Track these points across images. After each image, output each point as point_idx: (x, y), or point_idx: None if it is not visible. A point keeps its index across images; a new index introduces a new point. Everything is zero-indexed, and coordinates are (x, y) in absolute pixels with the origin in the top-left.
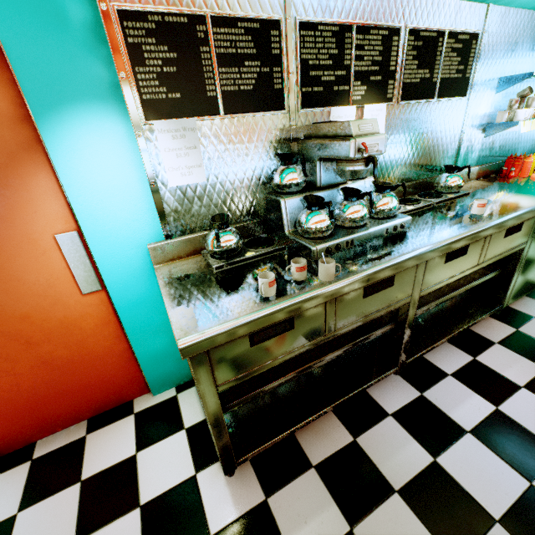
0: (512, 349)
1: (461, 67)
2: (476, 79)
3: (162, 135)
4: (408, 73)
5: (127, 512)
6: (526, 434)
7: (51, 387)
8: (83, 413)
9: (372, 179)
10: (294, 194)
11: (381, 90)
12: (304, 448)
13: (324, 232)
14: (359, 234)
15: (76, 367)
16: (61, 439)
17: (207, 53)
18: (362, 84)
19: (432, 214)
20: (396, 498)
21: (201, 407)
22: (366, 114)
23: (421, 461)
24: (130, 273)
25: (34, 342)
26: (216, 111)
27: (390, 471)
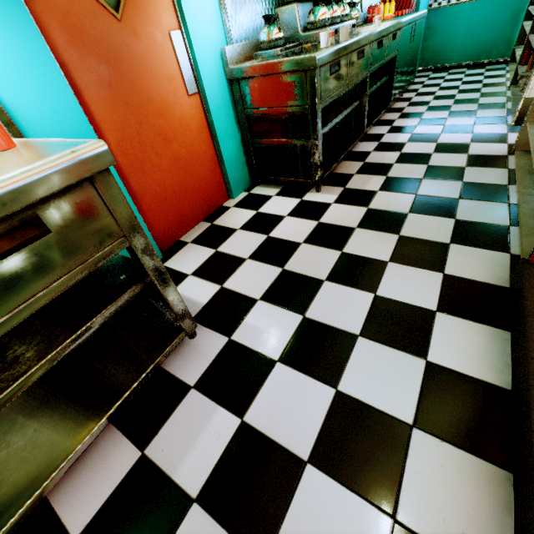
0: (404, 118)
1: None
2: None
3: None
4: None
5: (282, 220)
6: (427, 135)
7: (181, 187)
8: (199, 215)
9: None
10: (299, 2)
11: None
12: (345, 173)
13: (328, 21)
14: (342, 25)
15: (191, 168)
16: (196, 232)
17: None
18: None
19: (356, 31)
20: (396, 165)
21: (272, 188)
22: None
23: (396, 155)
24: (214, 76)
25: (168, 139)
26: None
27: (387, 161)
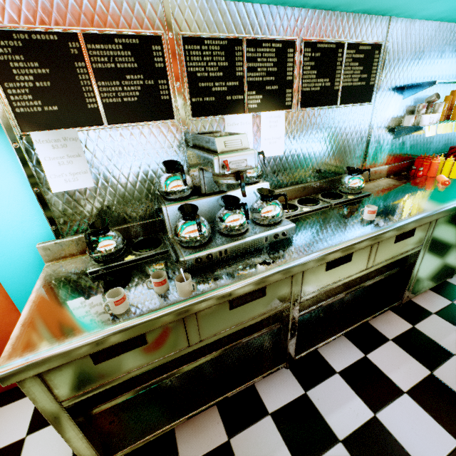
0: (404, 347)
1: (364, 75)
2: (381, 86)
3: (41, 145)
4: (307, 83)
5: None
6: (397, 449)
7: None
8: None
9: (263, 184)
10: (177, 200)
11: (279, 98)
12: (179, 445)
13: (196, 242)
14: (233, 243)
15: None
16: None
17: (83, 68)
18: (257, 93)
19: (326, 216)
20: None
21: None
22: (264, 121)
23: None
24: (24, 269)
25: None
26: (100, 122)
27: None
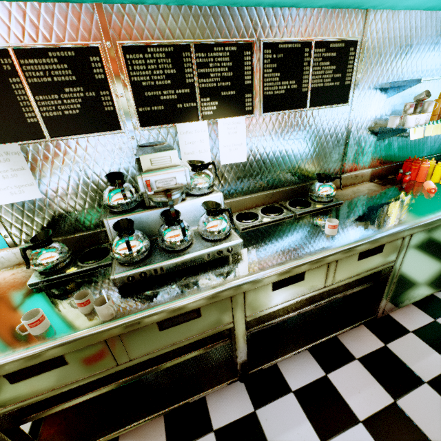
0: (370, 369)
1: (337, 75)
2: (358, 86)
3: None
4: (269, 86)
5: None
6: None
7: None
8: None
9: (216, 195)
10: (120, 213)
11: (237, 104)
12: None
13: (129, 260)
14: (170, 261)
15: None
16: None
17: (19, 83)
18: (212, 99)
19: (287, 228)
20: None
21: None
22: (221, 128)
23: None
24: None
25: None
26: (42, 135)
27: None
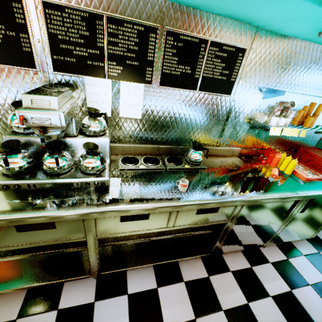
0: (189, 291)
1: (225, 71)
2: (241, 84)
3: None
4: (168, 66)
5: None
6: None
7: None
8: None
9: (103, 139)
10: (18, 134)
11: (139, 73)
12: None
13: (9, 172)
14: (42, 181)
15: None
16: None
17: None
18: (118, 64)
19: (154, 177)
20: None
21: None
22: (123, 88)
23: None
24: None
25: None
26: None
27: None
